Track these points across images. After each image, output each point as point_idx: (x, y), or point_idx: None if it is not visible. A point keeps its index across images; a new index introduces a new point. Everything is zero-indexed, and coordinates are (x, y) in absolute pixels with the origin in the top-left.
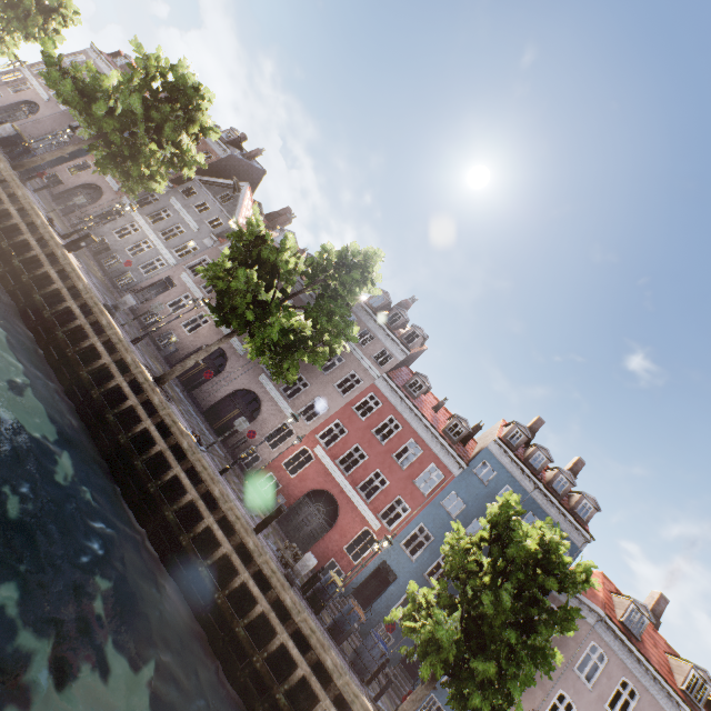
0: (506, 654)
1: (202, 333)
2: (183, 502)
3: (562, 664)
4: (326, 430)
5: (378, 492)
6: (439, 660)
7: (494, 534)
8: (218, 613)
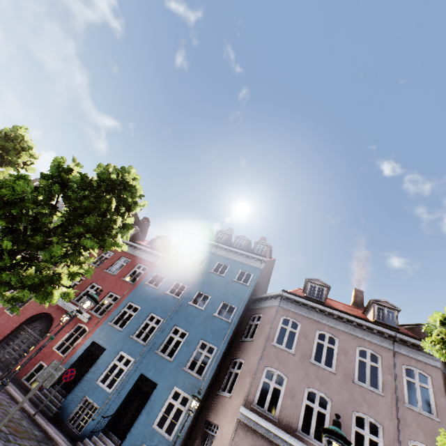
0: None
1: None
2: None
3: (262, 345)
4: None
5: None
6: None
7: None
8: None
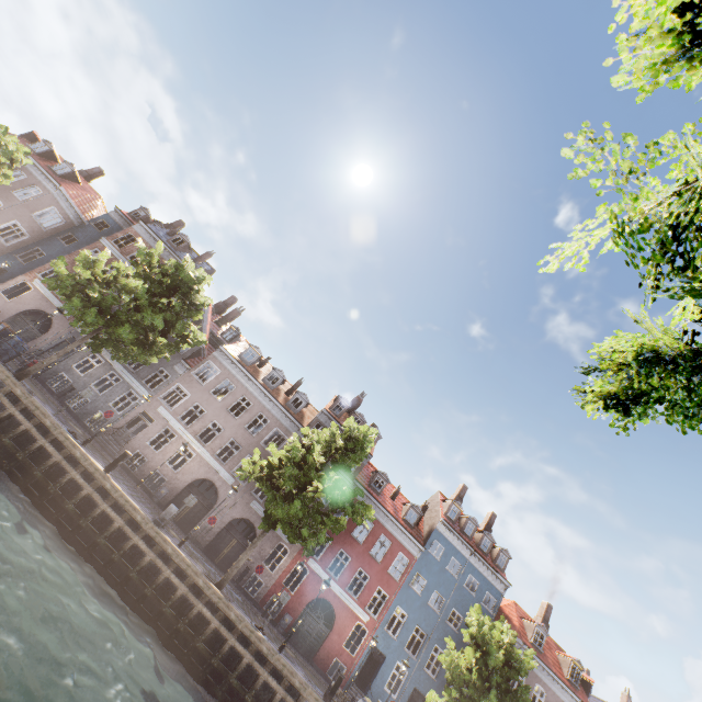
0: None
1: (189, 468)
2: (276, 701)
3: None
4: None
5: (363, 588)
6: None
7: (474, 643)
8: None
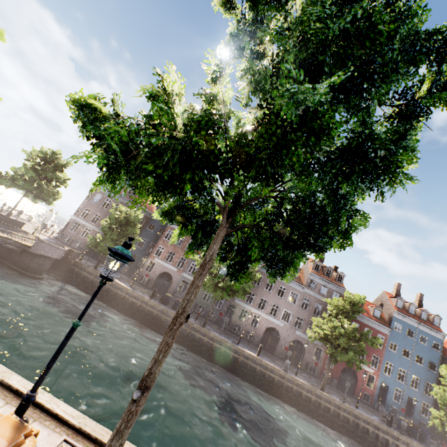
0: None
1: (261, 324)
2: (370, 433)
3: None
4: None
5: (365, 357)
6: None
7: None
8: None
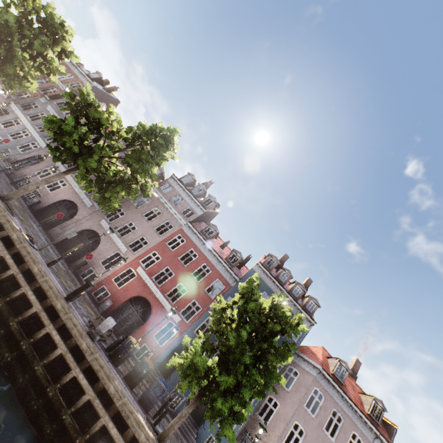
0: (242, 371)
1: (61, 192)
2: (5, 276)
3: (297, 404)
4: (146, 257)
5: (180, 297)
6: (195, 378)
7: (244, 302)
8: (23, 358)
